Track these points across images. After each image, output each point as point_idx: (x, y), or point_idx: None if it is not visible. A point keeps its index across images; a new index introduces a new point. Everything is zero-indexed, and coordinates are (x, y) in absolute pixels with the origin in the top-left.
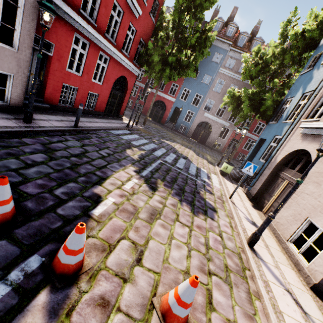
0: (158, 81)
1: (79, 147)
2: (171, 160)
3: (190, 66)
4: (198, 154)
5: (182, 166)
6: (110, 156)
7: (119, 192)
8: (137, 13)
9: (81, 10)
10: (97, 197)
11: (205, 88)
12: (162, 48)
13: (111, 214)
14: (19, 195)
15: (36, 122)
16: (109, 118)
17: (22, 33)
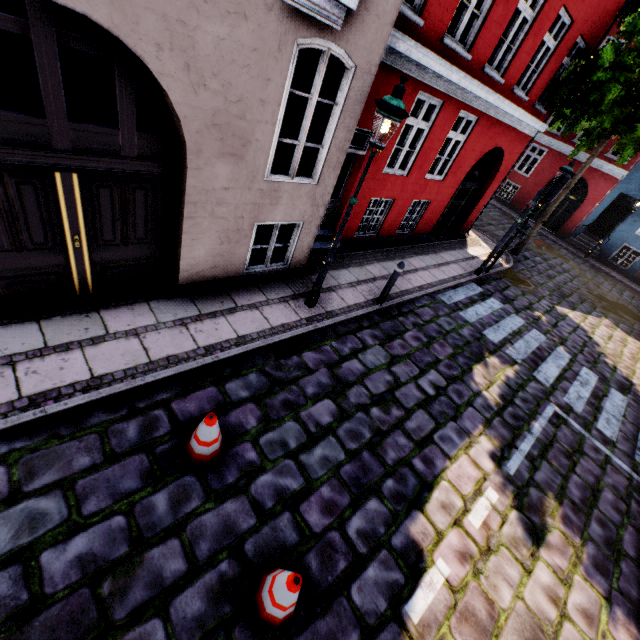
0: (591, 141)
1: (384, 367)
2: (582, 403)
3: None
4: None
5: (615, 430)
6: (440, 397)
7: (458, 541)
8: None
9: (445, 38)
10: (416, 553)
11: None
12: None
13: (441, 626)
14: (300, 533)
15: (321, 299)
16: (439, 246)
17: (331, 150)
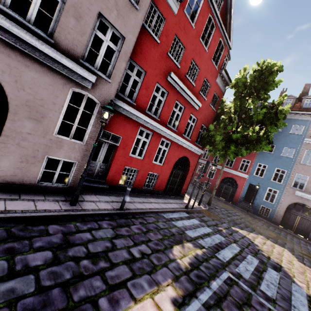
0: (223, 158)
1: (108, 239)
2: (249, 273)
3: (260, 140)
4: (300, 258)
5: (274, 292)
6: (143, 259)
7: None
8: (197, 106)
9: (146, 111)
10: None
11: (287, 161)
12: (224, 128)
13: None
14: None
15: (82, 204)
16: (168, 197)
17: (91, 131)
